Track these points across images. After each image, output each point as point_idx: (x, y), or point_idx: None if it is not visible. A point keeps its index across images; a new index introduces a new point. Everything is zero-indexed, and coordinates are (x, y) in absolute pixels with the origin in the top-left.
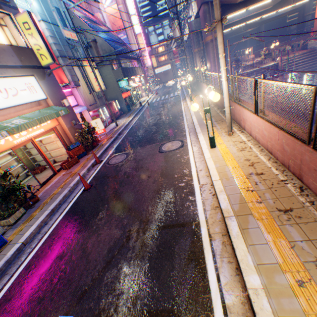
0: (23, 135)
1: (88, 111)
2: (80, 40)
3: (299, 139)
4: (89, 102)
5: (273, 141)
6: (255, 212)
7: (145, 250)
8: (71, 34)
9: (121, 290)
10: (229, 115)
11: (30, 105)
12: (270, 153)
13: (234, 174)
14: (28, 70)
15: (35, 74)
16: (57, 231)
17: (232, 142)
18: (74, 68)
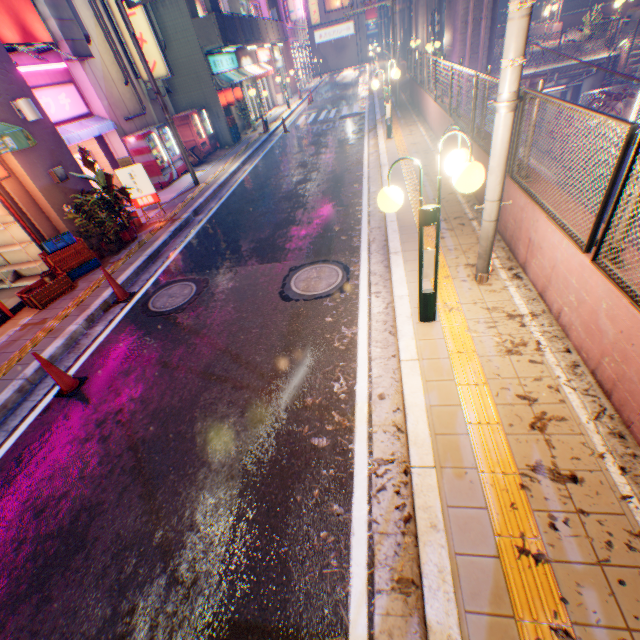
0: None
1: (120, 135)
2: None
3: None
4: (125, 110)
5: (632, 372)
6: None
7: None
8: None
9: None
10: (493, 227)
11: None
12: (602, 391)
13: (482, 453)
14: None
15: None
16: None
17: (484, 310)
18: None
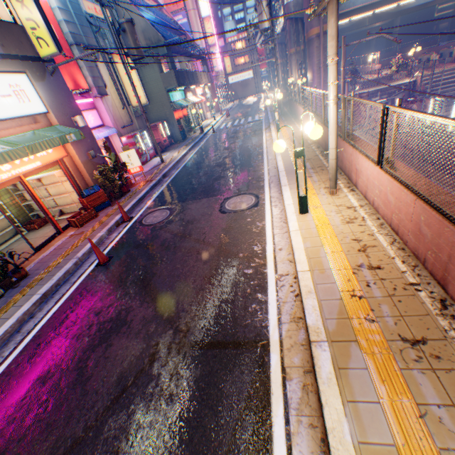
0: (5, 171)
1: (119, 136)
2: (107, 19)
3: (453, 221)
4: (122, 122)
5: (402, 215)
6: (362, 338)
7: (177, 384)
8: (95, 8)
9: (128, 454)
10: (334, 162)
11: (20, 121)
12: (394, 233)
13: (333, 263)
14: (16, 63)
15: (28, 70)
16: (47, 331)
17: (334, 206)
18: (99, 65)
